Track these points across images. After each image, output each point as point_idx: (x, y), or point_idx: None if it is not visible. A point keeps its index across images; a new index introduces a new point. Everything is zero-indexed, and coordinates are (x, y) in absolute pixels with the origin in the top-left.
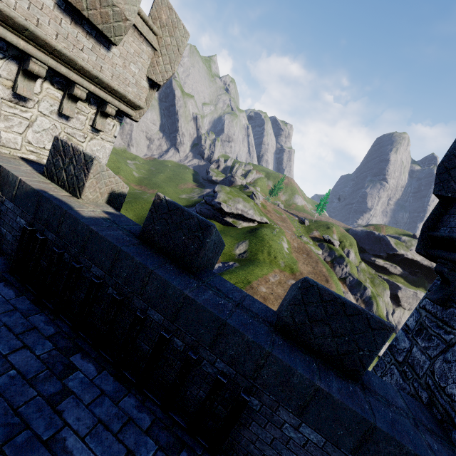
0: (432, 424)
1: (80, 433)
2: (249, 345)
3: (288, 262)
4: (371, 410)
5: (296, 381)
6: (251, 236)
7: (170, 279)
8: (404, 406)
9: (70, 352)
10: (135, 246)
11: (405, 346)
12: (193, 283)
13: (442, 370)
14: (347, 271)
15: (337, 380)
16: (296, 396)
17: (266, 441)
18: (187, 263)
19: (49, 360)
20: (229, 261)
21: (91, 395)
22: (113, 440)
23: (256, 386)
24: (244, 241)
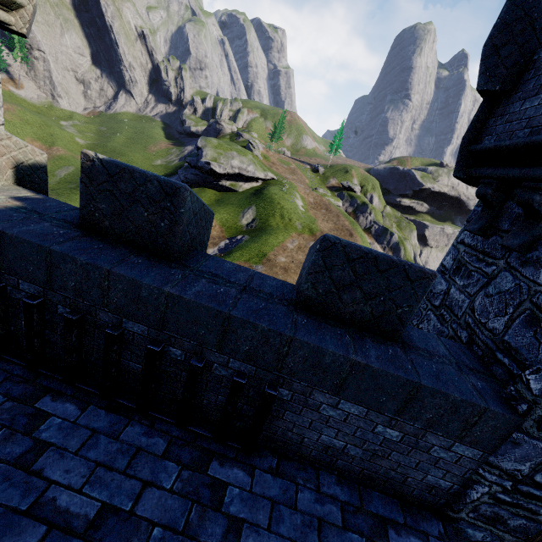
0: (474, 362)
1: (74, 486)
2: (265, 335)
3: (305, 222)
4: (414, 369)
5: (328, 361)
6: (258, 200)
7: (140, 277)
8: (446, 353)
9: (34, 397)
10: (74, 241)
11: (441, 289)
12: (176, 274)
13: (483, 306)
14: (371, 220)
15: (375, 347)
16: (330, 376)
17: (304, 425)
18: (162, 249)
19: (4, 416)
20: (237, 235)
21: (79, 439)
22: (122, 479)
23: (283, 377)
24: (249, 208)
